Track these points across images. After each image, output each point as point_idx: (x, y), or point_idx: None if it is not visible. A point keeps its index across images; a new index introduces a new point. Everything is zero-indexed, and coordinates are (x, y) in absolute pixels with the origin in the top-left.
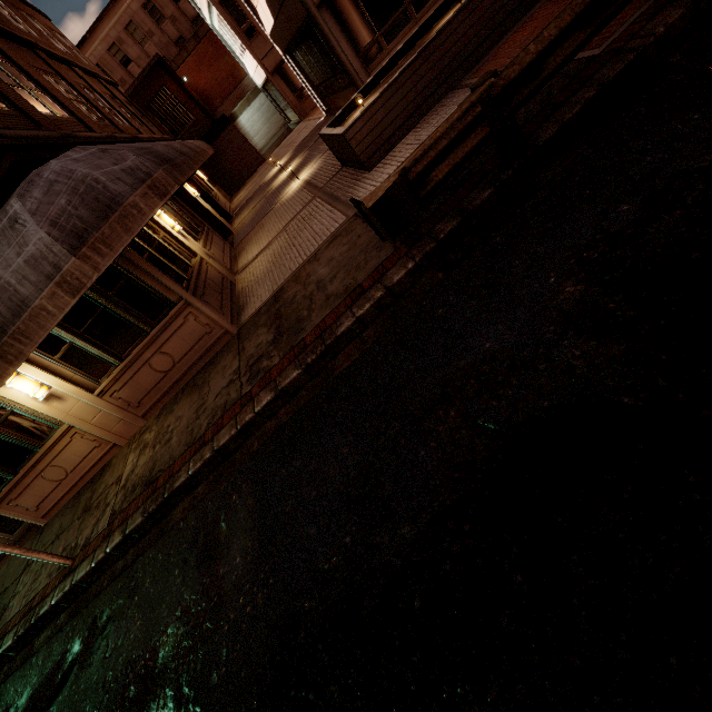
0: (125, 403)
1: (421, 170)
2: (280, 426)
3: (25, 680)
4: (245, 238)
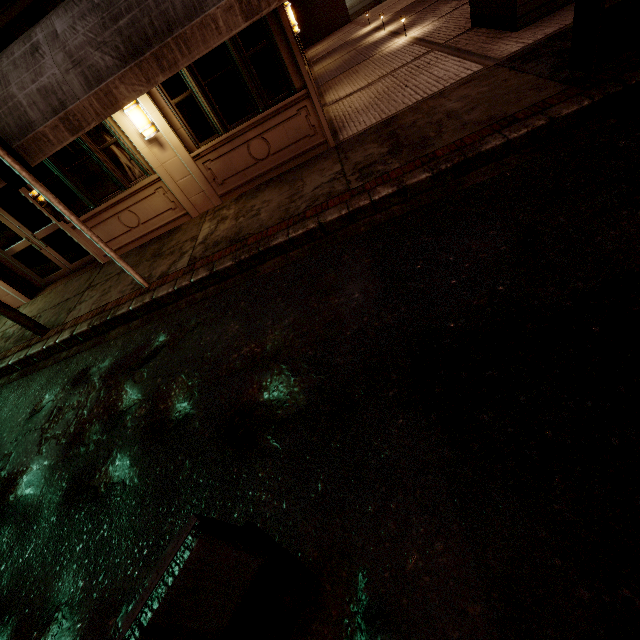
0: (211, 176)
1: None
2: (394, 218)
3: (104, 353)
4: (332, 80)
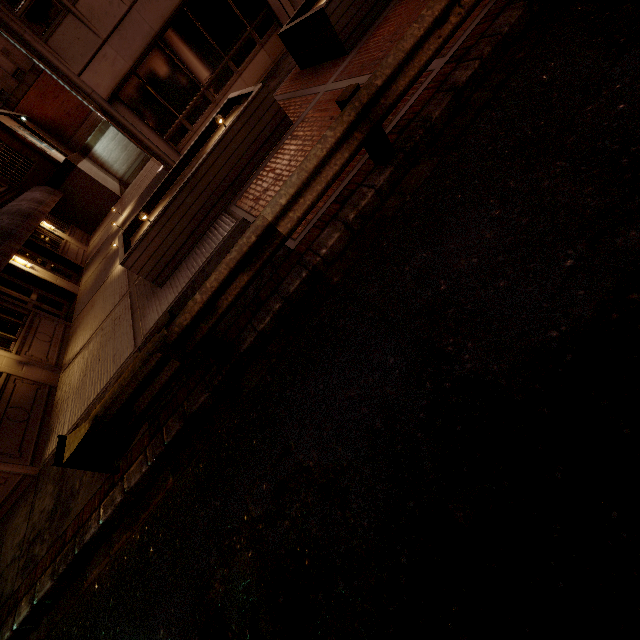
0: None
1: (117, 412)
2: None
3: None
4: (80, 314)
